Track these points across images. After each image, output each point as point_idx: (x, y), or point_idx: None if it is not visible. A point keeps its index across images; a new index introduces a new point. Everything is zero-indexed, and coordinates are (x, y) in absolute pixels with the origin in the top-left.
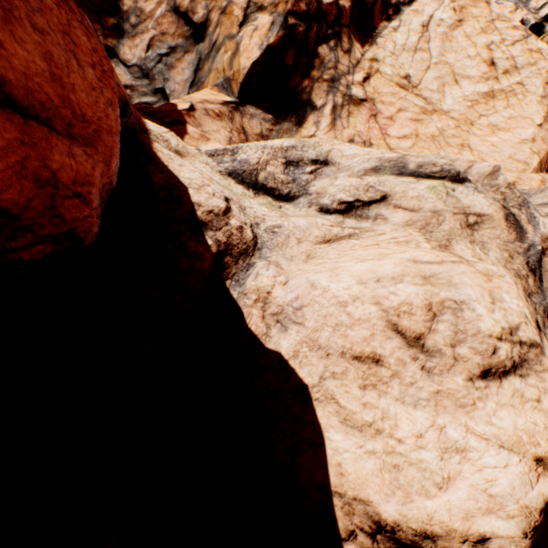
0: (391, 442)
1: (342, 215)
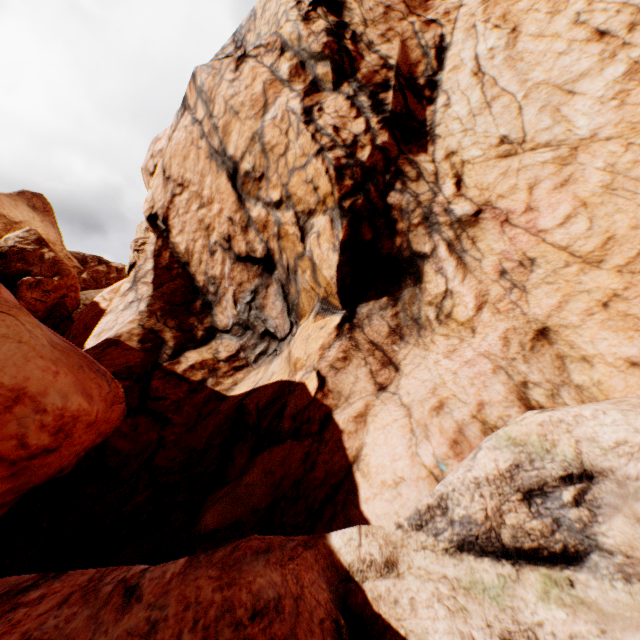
0: None
1: None
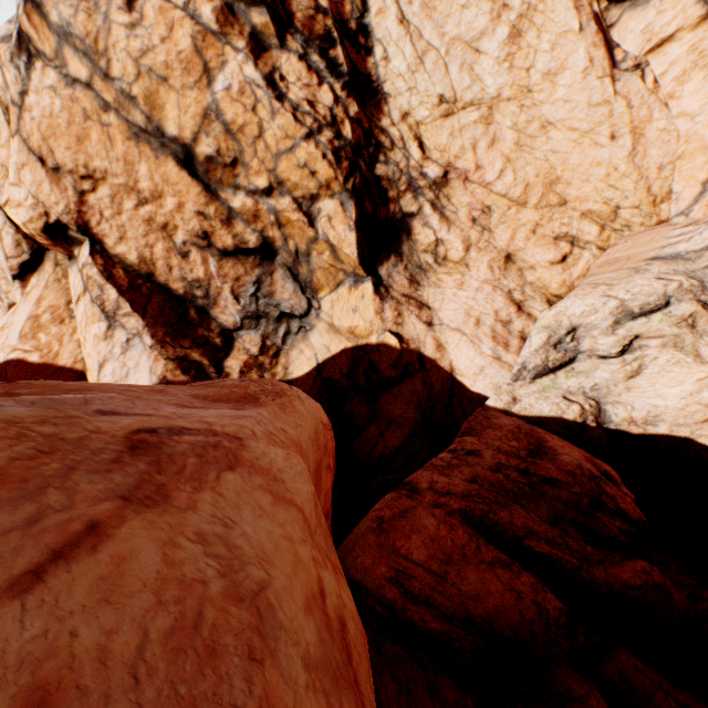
0: None
1: (620, 356)
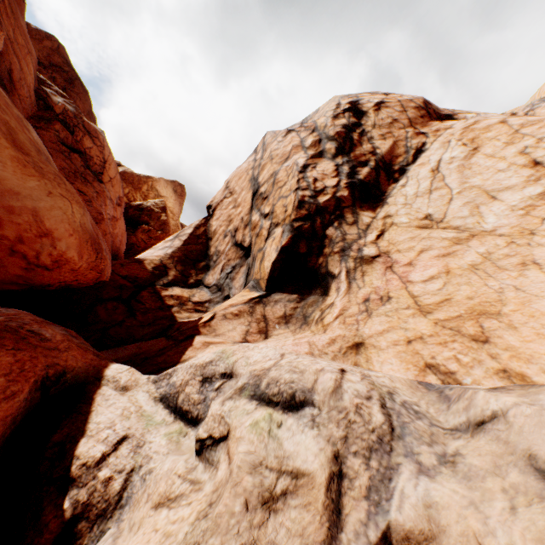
0: None
1: (199, 456)
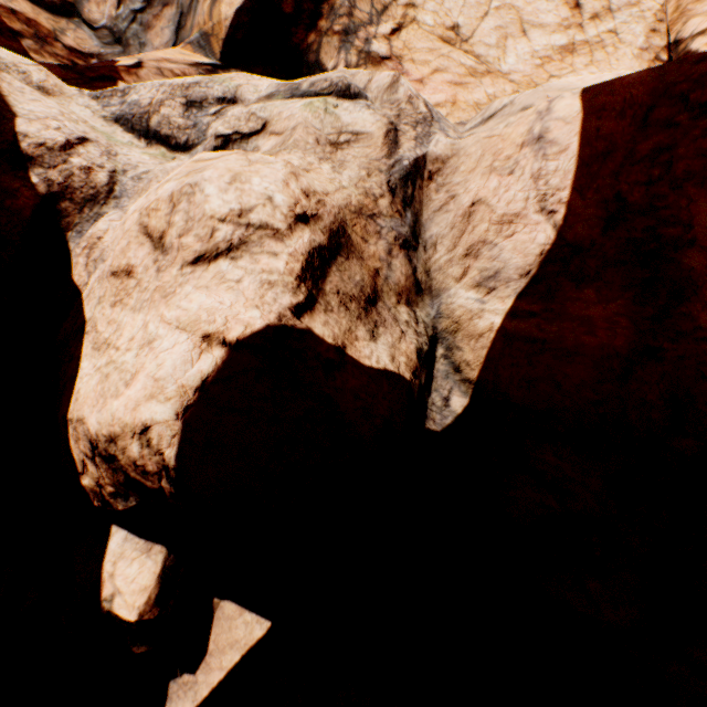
0: (113, 352)
1: None
